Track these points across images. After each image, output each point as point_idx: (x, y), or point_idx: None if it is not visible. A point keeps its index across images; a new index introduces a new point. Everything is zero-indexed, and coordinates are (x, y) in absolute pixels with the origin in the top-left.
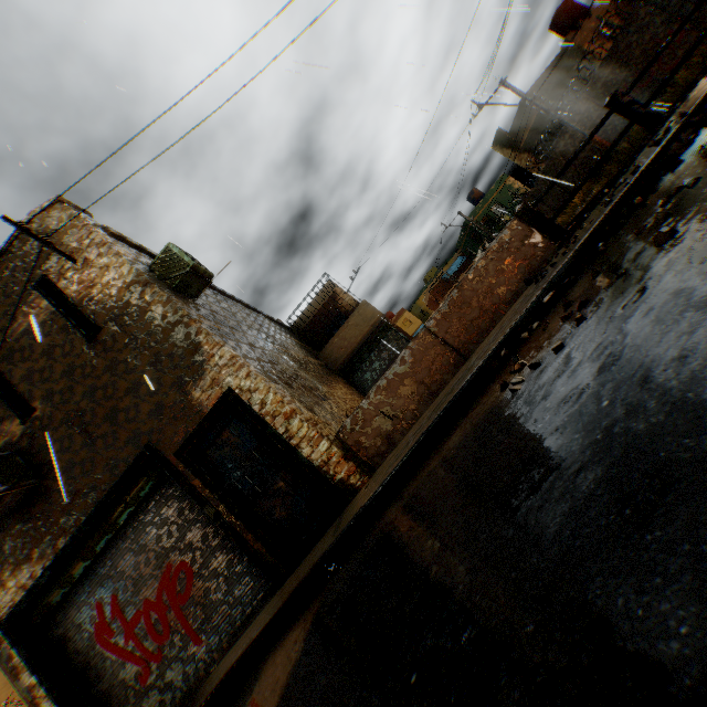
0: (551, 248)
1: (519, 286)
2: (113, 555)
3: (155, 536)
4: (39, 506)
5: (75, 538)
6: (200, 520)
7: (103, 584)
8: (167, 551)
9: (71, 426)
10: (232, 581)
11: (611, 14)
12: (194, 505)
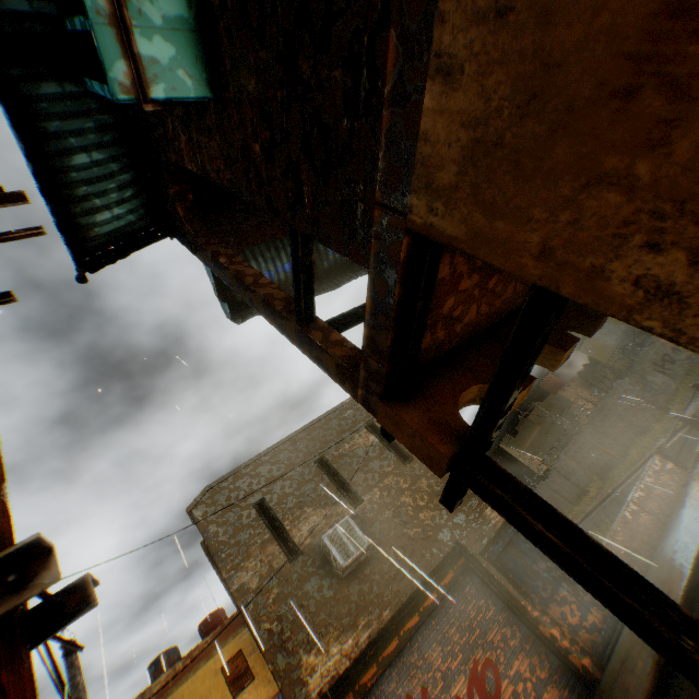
0: (682, 473)
1: (675, 489)
2: (419, 641)
3: (458, 627)
4: (363, 576)
5: (400, 609)
6: (497, 618)
7: (410, 673)
8: (471, 645)
9: (391, 517)
10: (538, 685)
11: (581, 387)
12: (489, 603)
